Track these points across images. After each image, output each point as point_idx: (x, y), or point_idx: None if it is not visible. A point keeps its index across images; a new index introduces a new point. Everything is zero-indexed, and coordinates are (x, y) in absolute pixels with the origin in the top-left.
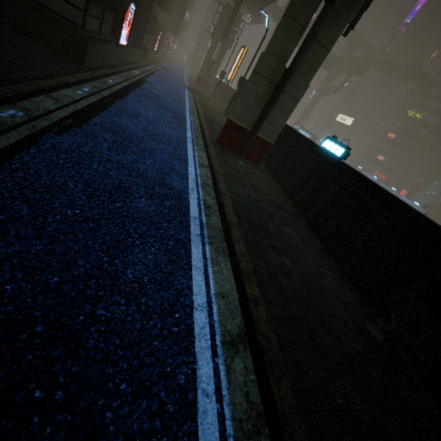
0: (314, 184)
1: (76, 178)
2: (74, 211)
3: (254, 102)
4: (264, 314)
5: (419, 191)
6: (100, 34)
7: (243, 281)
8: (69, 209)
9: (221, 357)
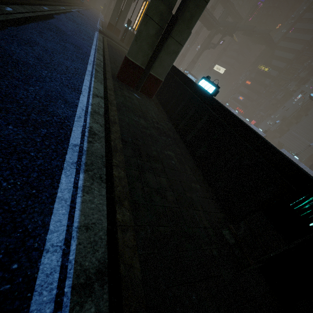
0: (192, 115)
1: None
2: None
3: (146, 43)
4: (131, 240)
5: (262, 121)
6: None
7: (115, 207)
8: None
9: (66, 308)
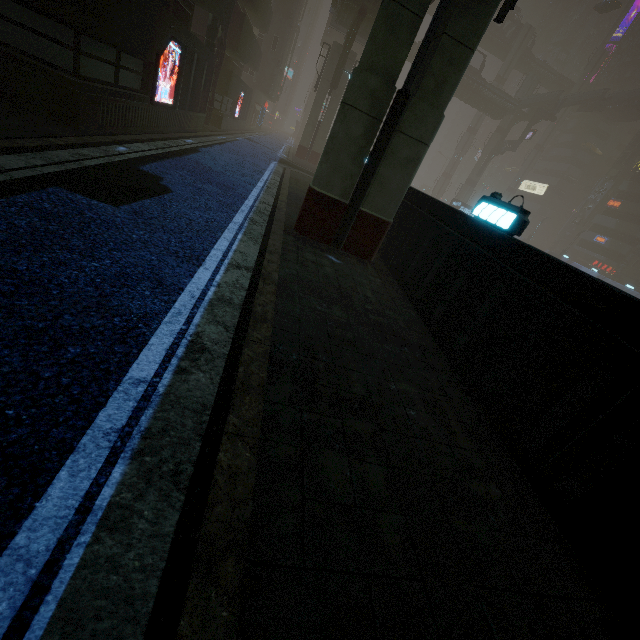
0: (462, 286)
1: None
2: None
3: (348, 154)
4: None
5: None
6: (116, 86)
7: (187, 584)
8: None
9: None
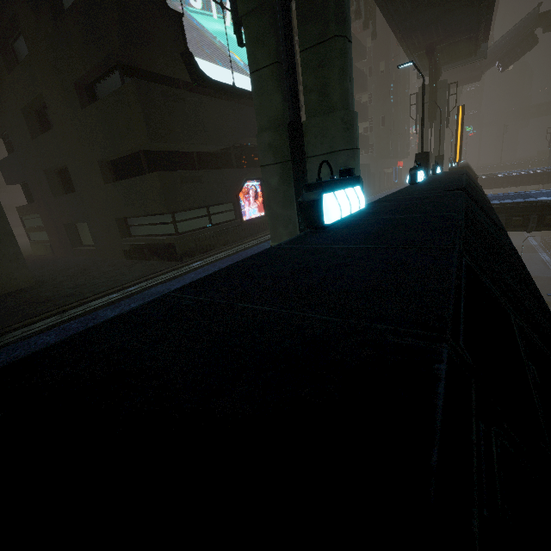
0: None
1: None
2: None
3: (277, 203)
4: None
5: None
6: (211, 226)
7: None
8: None
9: None
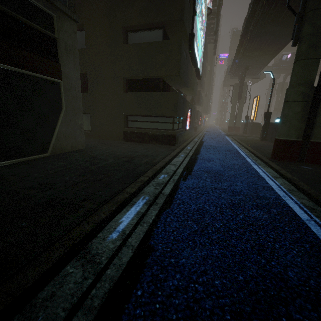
0: None
1: (206, 202)
2: (219, 224)
3: (295, 119)
4: None
5: None
6: (178, 129)
7: None
8: (216, 223)
9: None
